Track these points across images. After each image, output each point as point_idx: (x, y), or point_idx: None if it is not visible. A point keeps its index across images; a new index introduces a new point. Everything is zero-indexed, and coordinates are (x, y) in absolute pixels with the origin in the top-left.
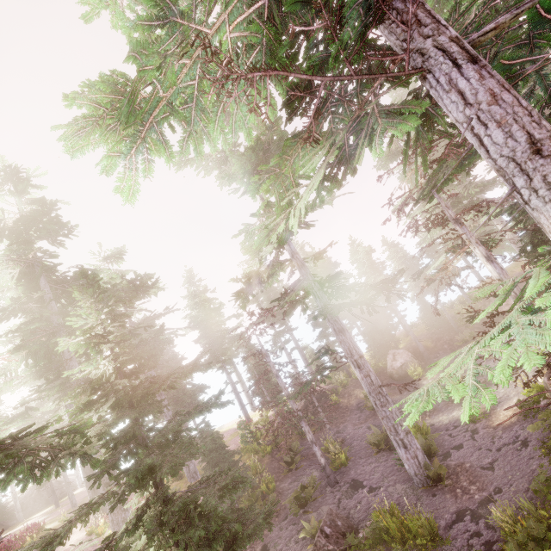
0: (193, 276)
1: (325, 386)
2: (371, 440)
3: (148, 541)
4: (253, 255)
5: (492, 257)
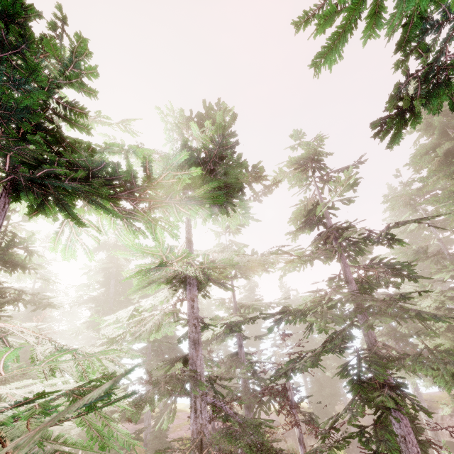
0: None
1: (270, 416)
2: None
3: None
4: (225, 311)
5: (303, 440)
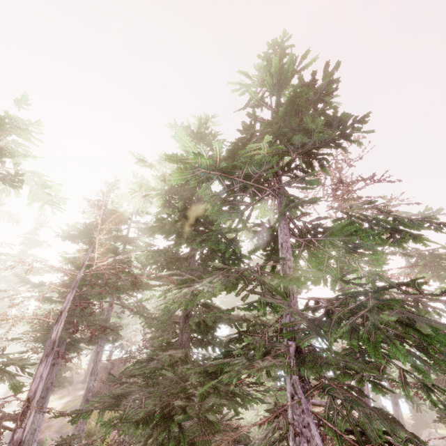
0: None
1: None
2: None
3: None
4: None
5: None
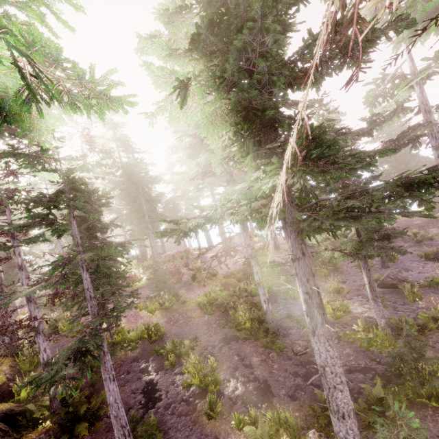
0: None
1: None
2: (421, 253)
3: None
4: (368, 104)
5: None
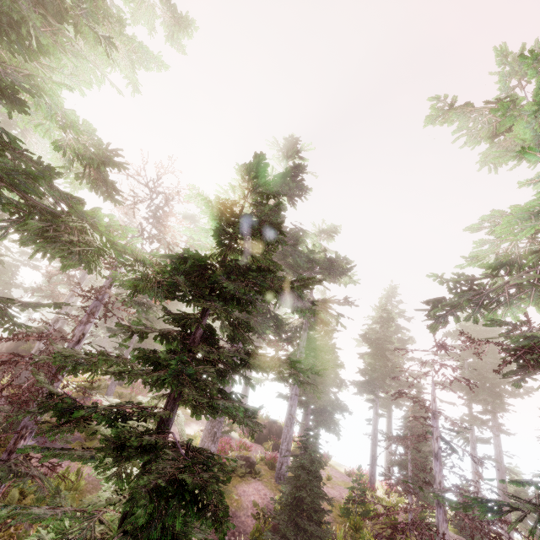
0: (394, 294)
1: None
2: None
3: (99, 447)
4: (488, 271)
5: None
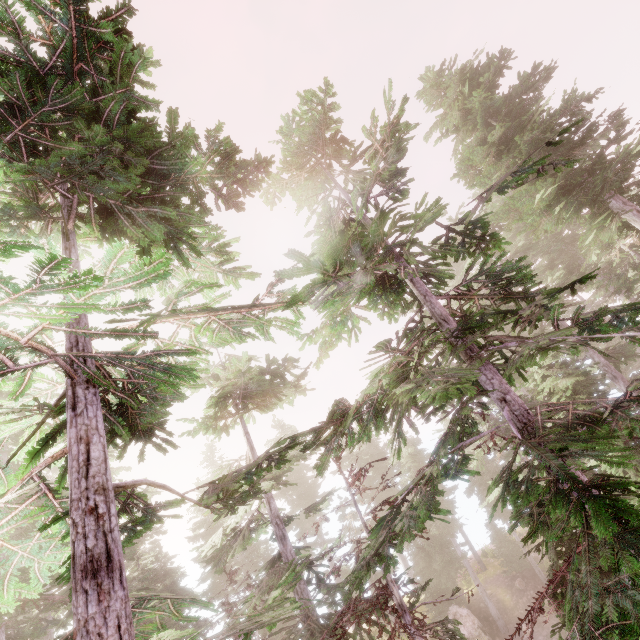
0: (214, 452)
1: None
2: None
3: None
4: None
5: None
